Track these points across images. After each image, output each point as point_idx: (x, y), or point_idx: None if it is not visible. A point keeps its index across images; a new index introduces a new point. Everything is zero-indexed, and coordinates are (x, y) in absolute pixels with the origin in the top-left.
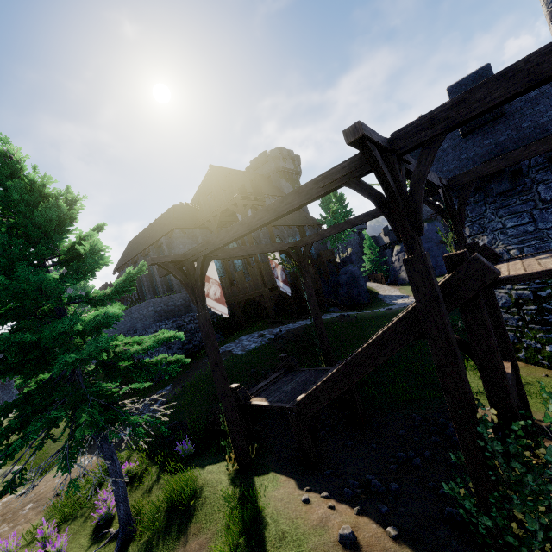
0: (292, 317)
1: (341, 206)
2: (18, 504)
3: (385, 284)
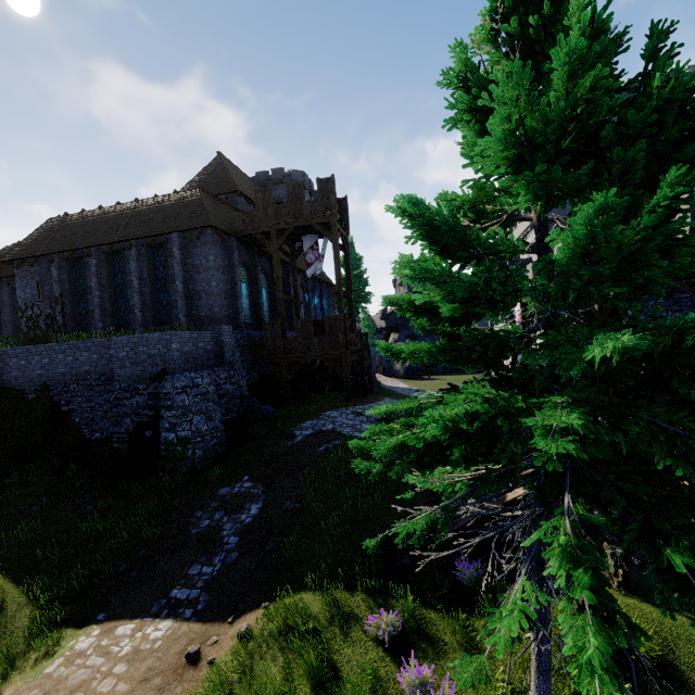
0: (354, 396)
1: (359, 271)
2: None
3: (381, 373)
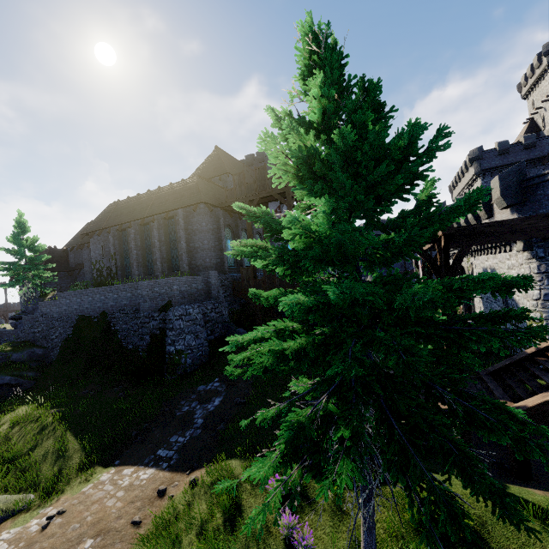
0: None
1: None
2: (56, 541)
3: None
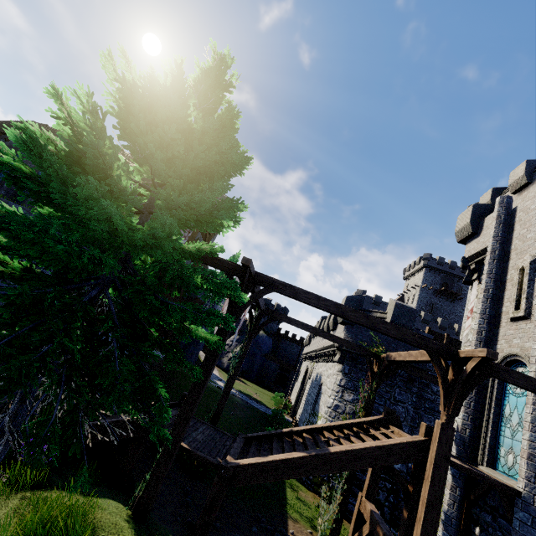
0: None
1: None
2: None
3: None
